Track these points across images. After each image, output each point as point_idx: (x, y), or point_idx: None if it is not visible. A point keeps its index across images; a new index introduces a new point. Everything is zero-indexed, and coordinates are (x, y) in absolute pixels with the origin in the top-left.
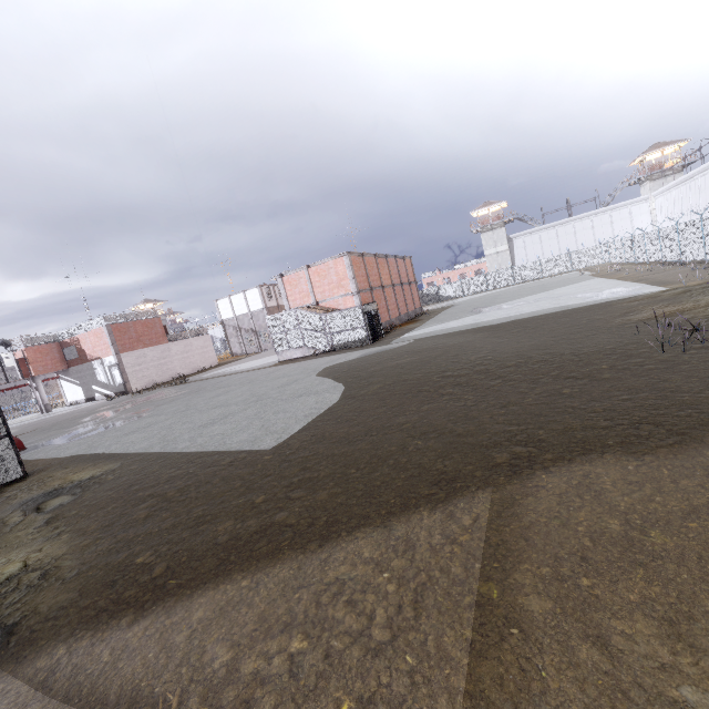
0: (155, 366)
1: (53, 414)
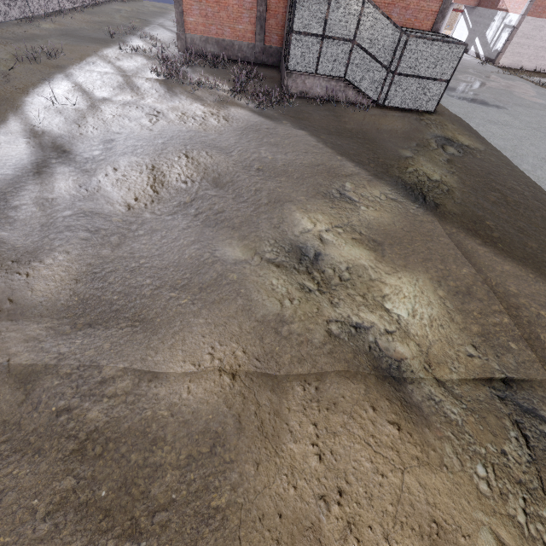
0: (537, 47)
1: None
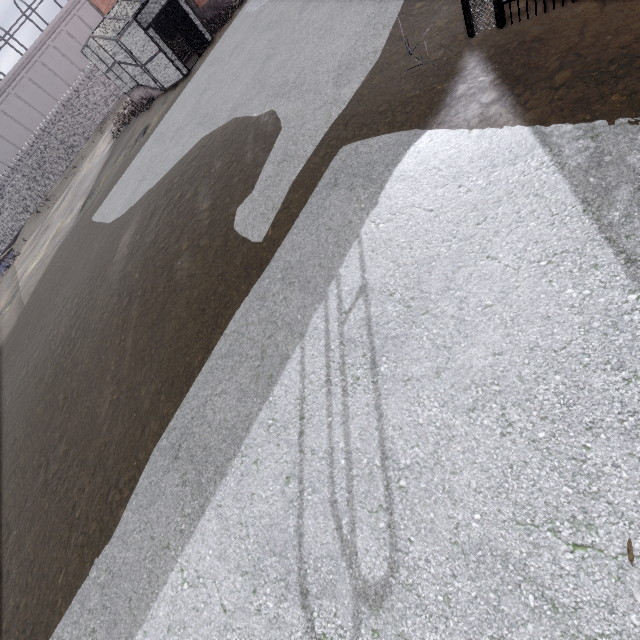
0: None
1: None
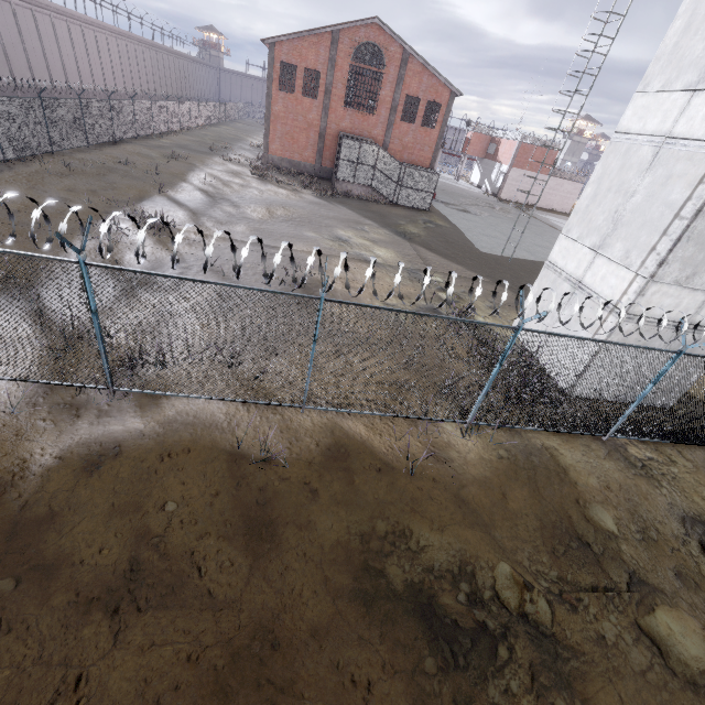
0: (525, 188)
1: (457, 185)
